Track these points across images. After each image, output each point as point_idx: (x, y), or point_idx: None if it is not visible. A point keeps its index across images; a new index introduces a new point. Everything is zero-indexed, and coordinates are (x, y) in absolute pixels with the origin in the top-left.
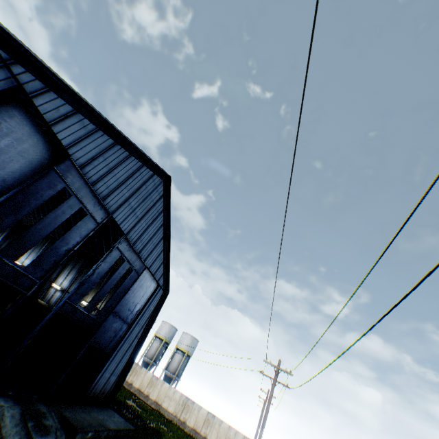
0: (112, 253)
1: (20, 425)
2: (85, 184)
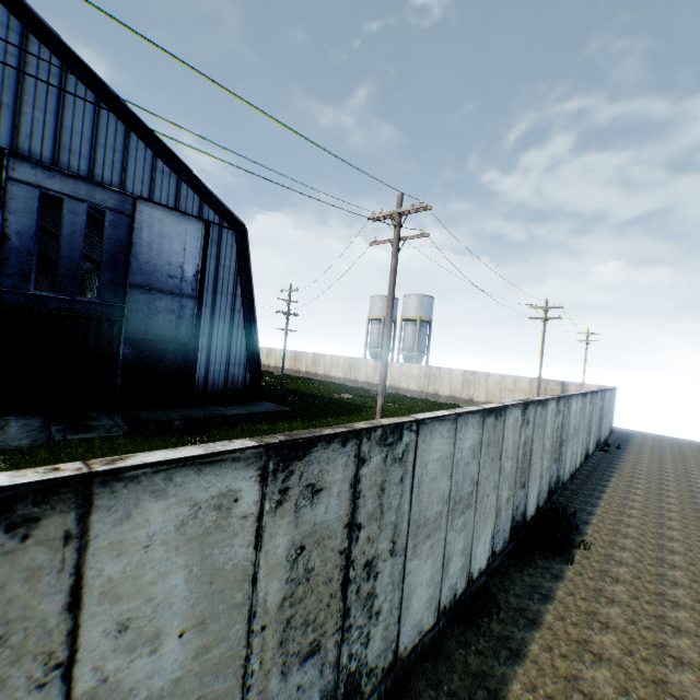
0: (12, 193)
1: (38, 431)
2: None
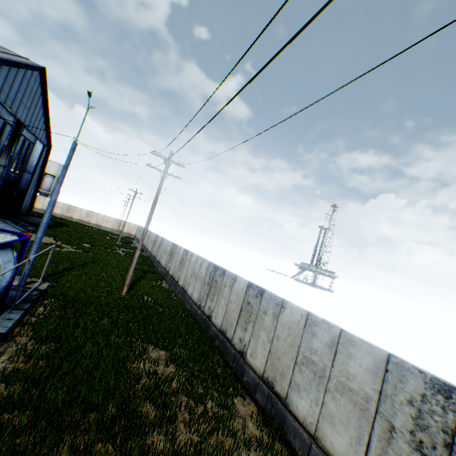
0: (21, 139)
1: (18, 226)
2: (4, 107)
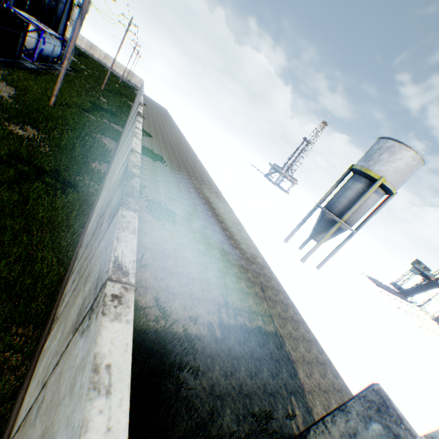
0: None
1: None
2: None
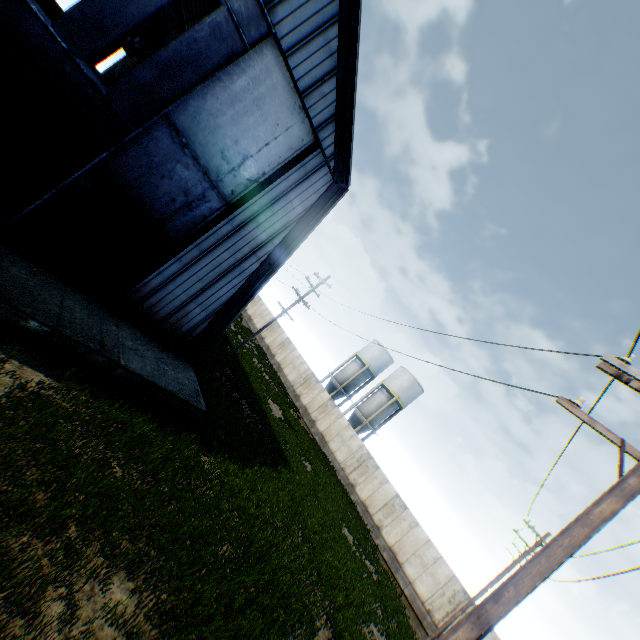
0: None
1: None
2: None
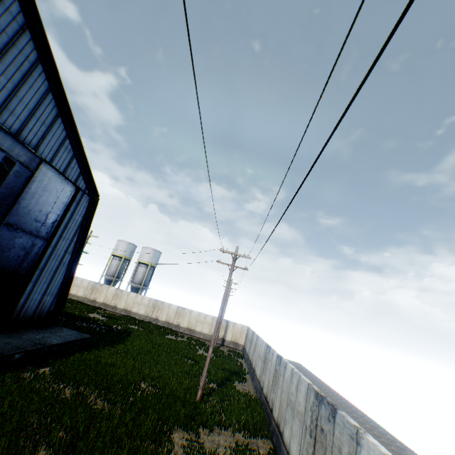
0: None
1: None
2: None
